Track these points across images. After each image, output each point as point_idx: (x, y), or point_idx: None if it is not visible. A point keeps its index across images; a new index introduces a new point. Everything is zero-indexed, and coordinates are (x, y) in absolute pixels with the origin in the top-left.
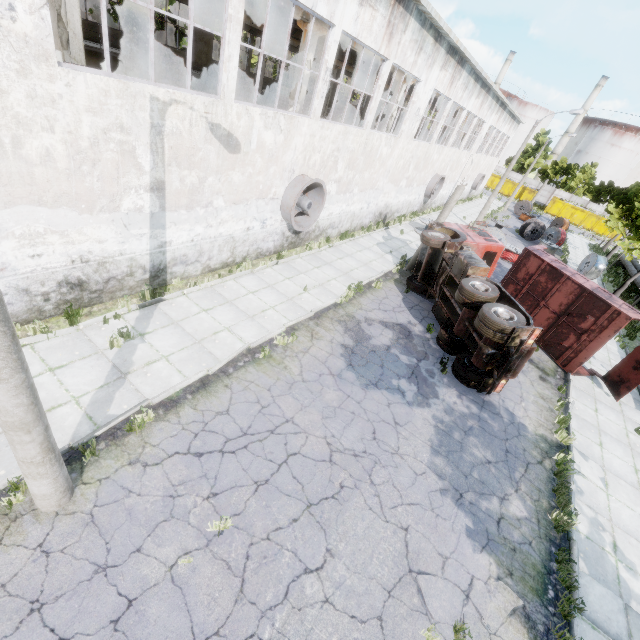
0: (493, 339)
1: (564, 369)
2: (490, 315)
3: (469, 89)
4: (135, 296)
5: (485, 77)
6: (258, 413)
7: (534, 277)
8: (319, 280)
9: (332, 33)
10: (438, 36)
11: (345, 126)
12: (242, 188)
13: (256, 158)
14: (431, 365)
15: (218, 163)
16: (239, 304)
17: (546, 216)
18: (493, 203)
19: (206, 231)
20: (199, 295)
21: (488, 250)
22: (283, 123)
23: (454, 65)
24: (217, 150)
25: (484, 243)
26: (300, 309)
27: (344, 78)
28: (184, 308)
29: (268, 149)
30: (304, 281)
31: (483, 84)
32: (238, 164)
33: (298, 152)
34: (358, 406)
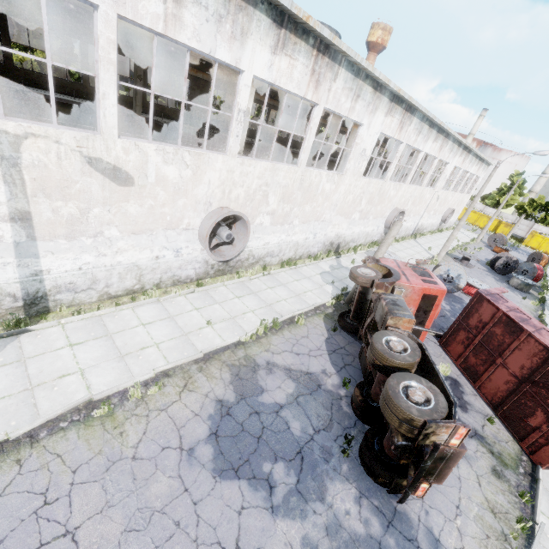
0: (399, 429)
1: (531, 458)
2: (395, 394)
3: (424, 134)
4: (2, 324)
5: (440, 123)
6: (31, 514)
7: (488, 326)
8: (233, 312)
9: (242, 78)
10: (377, 86)
11: (272, 163)
12: (143, 219)
13: (157, 191)
14: (331, 439)
15: (105, 195)
16: (118, 338)
17: (524, 249)
18: (466, 235)
19: (99, 259)
20: (78, 325)
21: (426, 292)
22: (189, 159)
23: (402, 112)
24: (101, 182)
25: (421, 284)
26: (190, 347)
27: (329, 131)
28: (48, 341)
29: (172, 183)
30: (214, 312)
31: (440, 130)
32: (133, 196)
33: (214, 186)
34: (192, 510)
